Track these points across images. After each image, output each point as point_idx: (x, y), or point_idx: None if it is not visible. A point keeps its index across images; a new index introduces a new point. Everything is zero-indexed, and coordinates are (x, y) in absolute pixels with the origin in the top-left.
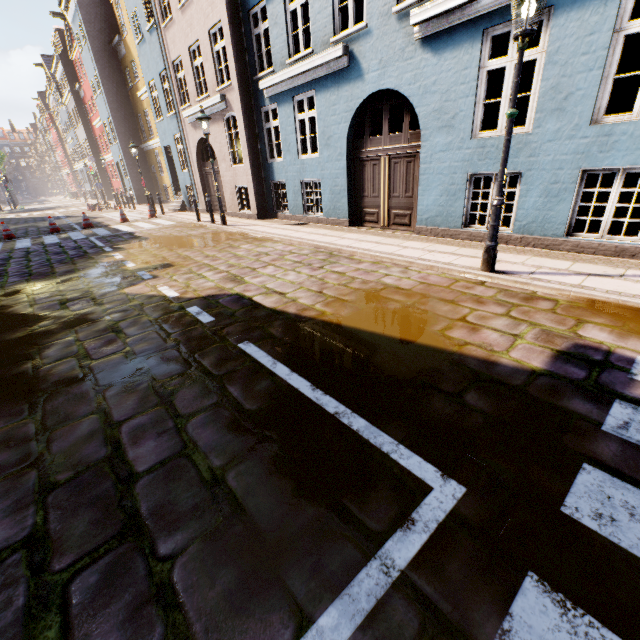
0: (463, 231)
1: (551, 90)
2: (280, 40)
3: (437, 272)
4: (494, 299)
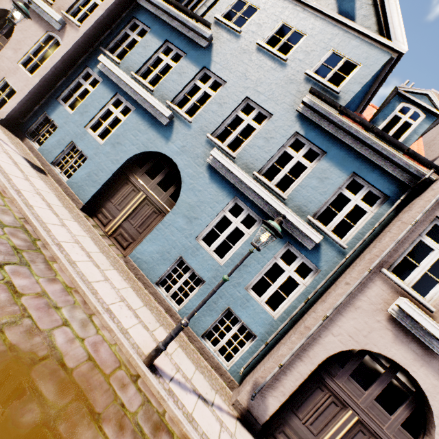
0: (154, 287)
1: (241, 255)
2: (139, 58)
3: (112, 338)
4: (135, 421)
